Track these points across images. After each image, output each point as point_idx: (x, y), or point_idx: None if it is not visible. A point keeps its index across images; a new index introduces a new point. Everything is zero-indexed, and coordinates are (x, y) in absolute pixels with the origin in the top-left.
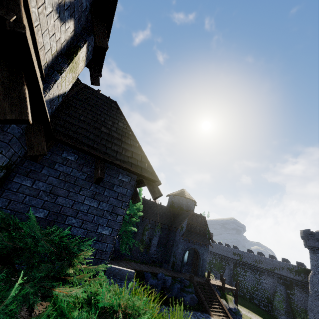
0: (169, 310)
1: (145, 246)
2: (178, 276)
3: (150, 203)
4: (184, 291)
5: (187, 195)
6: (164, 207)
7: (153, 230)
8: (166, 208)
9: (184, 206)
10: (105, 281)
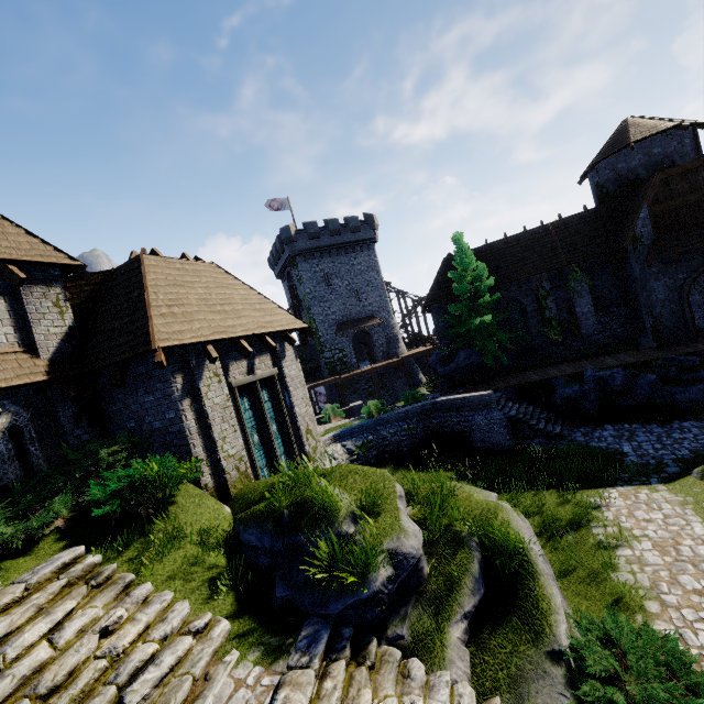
0: (618, 430)
1: (564, 328)
2: (666, 355)
3: (527, 238)
4: (677, 383)
5: (639, 132)
6: (573, 220)
7: (564, 288)
8: (580, 217)
9: (638, 171)
10: (153, 459)
